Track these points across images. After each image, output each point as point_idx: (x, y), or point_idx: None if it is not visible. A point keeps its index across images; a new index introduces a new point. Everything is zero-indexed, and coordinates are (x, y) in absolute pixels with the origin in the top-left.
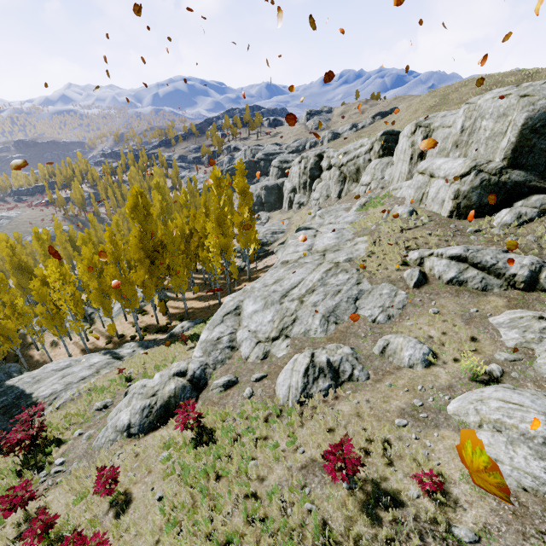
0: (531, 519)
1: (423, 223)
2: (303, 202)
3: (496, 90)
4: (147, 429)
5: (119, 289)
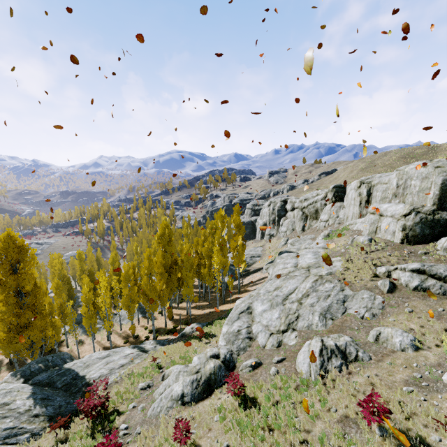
0: None
1: (382, 248)
2: (273, 234)
3: (416, 163)
4: (197, 398)
5: (147, 295)
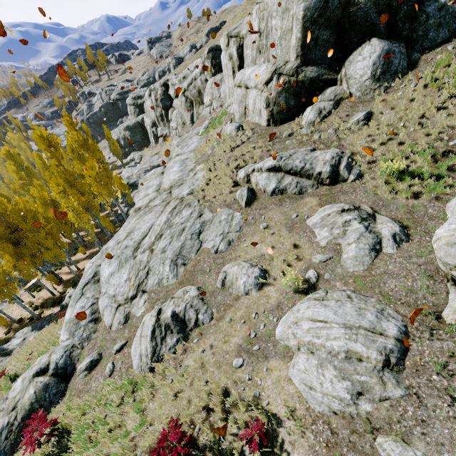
0: (340, 449)
1: (248, 138)
2: (166, 134)
3: None
4: (10, 451)
5: None
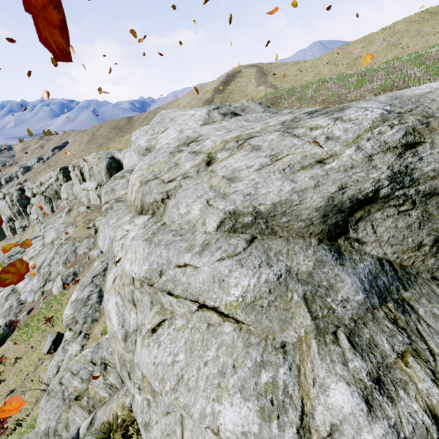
0: None
1: (93, 211)
2: (25, 225)
3: (92, 154)
4: None
5: None
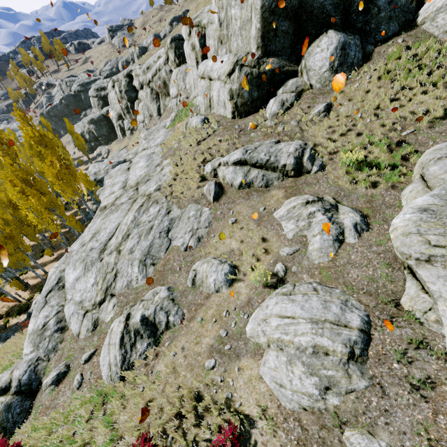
0: (310, 446)
1: (214, 131)
2: (133, 127)
3: None
4: None
5: None
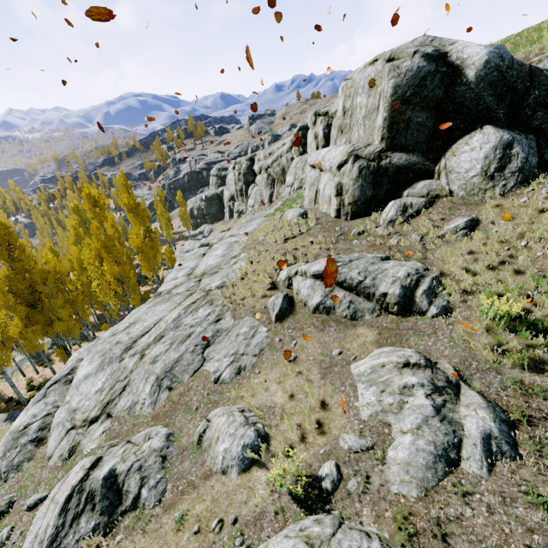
0: None
1: (309, 229)
2: (242, 210)
3: None
4: None
5: None
